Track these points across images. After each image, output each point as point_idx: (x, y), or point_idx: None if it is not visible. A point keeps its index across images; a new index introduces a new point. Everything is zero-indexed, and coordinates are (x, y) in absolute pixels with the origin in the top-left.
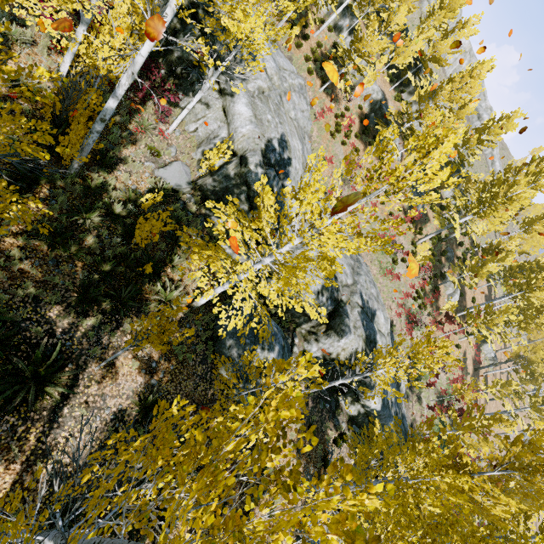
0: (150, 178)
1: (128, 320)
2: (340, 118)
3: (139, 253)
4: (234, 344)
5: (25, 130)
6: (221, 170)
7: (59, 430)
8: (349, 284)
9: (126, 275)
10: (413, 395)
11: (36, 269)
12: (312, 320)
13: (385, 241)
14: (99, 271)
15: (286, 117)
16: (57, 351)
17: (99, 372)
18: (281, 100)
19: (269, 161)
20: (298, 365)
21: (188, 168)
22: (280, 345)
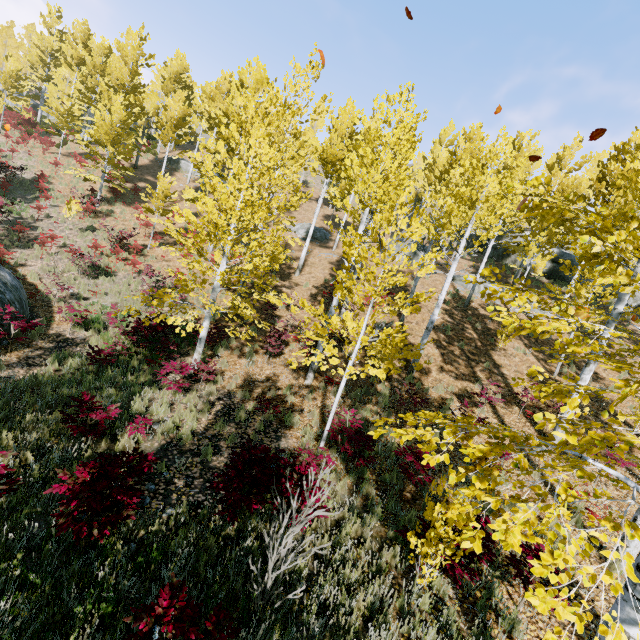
0: None
1: None
2: None
3: None
4: None
5: None
6: None
7: None
8: None
9: None
10: None
11: None
12: None
13: None
14: None
15: None
16: None
17: None
18: None
19: None
20: None
21: None
22: None
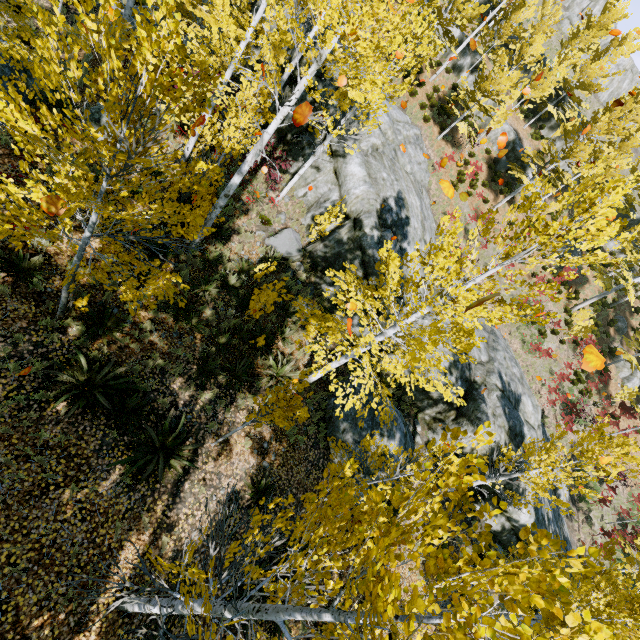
0: (261, 247)
1: (242, 396)
2: (463, 166)
3: (251, 325)
4: (348, 428)
5: (171, 213)
6: (333, 235)
7: (181, 506)
8: (484, 361)
9: (239, 348)
10: (579, 513)
11: (162, 341)
12: (438, 405)
13: (536, 310)
14: (215, 343)
15: (402, 172)
16: (182, 423)
17: (215, 449)
18: (396, 155)
19: (385, 223)
20: (476, 433)
21: (298, 235)
22: (402, 432)
